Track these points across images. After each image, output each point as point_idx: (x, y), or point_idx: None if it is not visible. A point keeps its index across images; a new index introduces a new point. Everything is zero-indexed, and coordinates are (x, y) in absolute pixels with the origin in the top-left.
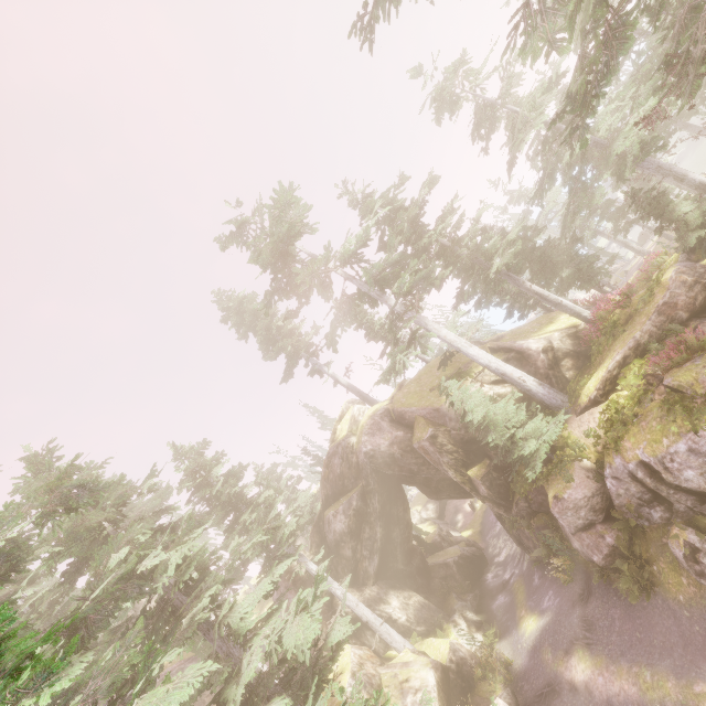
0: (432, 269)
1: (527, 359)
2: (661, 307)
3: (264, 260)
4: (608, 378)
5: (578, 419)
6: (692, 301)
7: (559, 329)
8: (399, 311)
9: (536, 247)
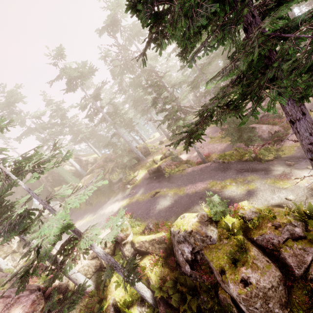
0: (63, 130)
1: (81, 161)
2: (105, 157)
3: None
4: (91, 169)
5: (84, 177)
6: (110, 158)
7: (93, 157)
8: (47, 138)
9: (98, 134)
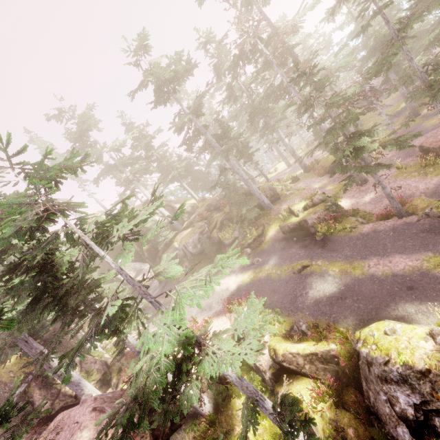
0: (149, 166)
1: (174, 210)
2: (208, 204)
3: (71, 138)
4: (189, 222)
5: (180, 233)
6: (216, 205)
7: (190, 203)
8: (130, 179)
9: (195, 170)
